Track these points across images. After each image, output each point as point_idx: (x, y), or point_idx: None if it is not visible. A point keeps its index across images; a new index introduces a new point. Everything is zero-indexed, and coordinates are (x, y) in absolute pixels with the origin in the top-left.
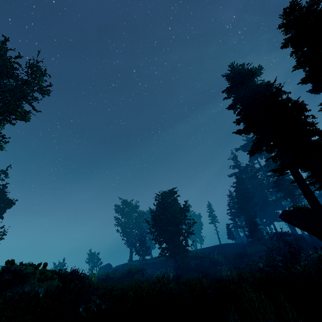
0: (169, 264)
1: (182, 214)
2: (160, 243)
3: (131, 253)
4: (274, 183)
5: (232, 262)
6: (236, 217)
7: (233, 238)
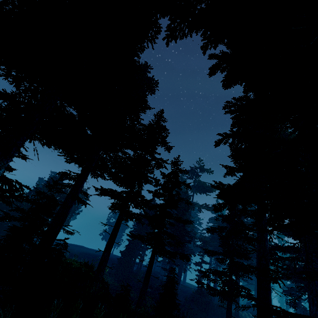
0: None
1: None
2: None
3: None
4: None
5: None
6: None
7: None
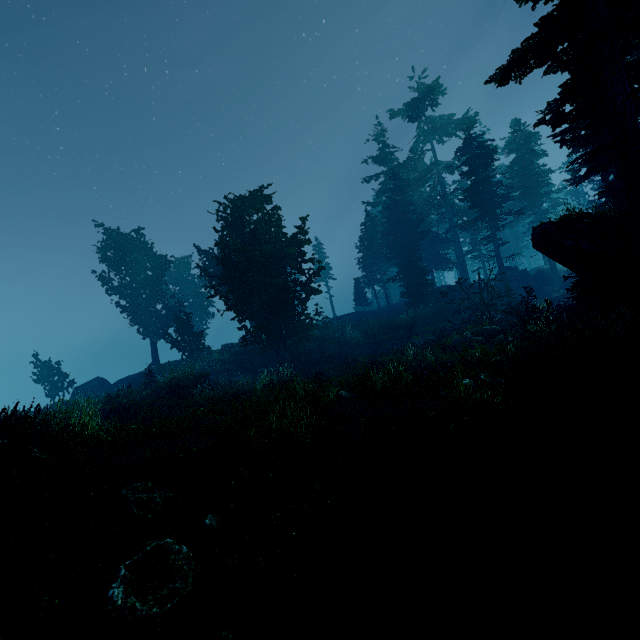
0: (252, 359)
1: (295, 250)
2: (249, 317)
3: (155, 351)
4: (468, 191)
5: (378, 340)
6: (375, 264)
7: (365, 303)
